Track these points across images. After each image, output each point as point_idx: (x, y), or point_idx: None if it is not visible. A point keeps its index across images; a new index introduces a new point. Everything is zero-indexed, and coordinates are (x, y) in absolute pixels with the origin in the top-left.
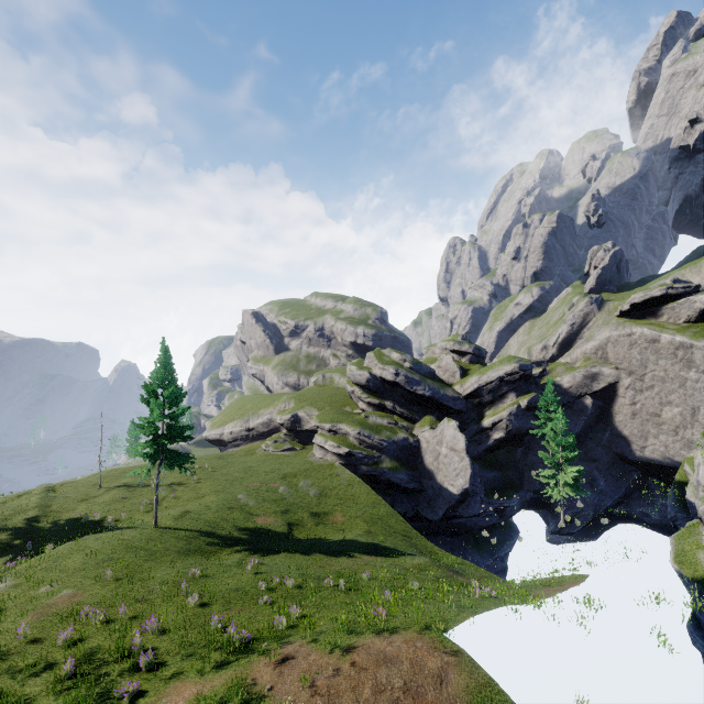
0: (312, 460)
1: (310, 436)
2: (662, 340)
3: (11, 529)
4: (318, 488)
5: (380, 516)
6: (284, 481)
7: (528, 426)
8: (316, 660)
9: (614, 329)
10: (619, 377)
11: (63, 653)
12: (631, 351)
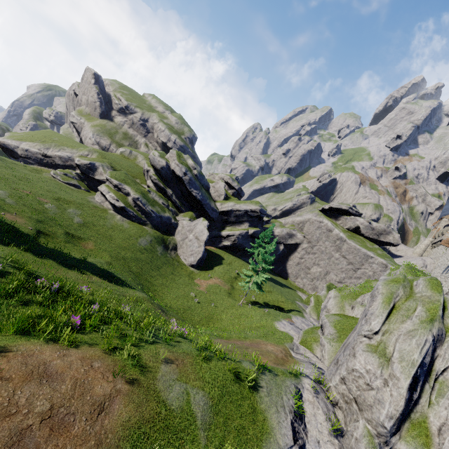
0: (91, 200)
1: (99, 185)
2: (334, 232)
3: None
4: (84, 220)
5: (124, 257)
6: (55, 201)
7: (246, 246)
8: None
9: (315, 216)
10: (303, 242)
11: None
12: (316, 231)
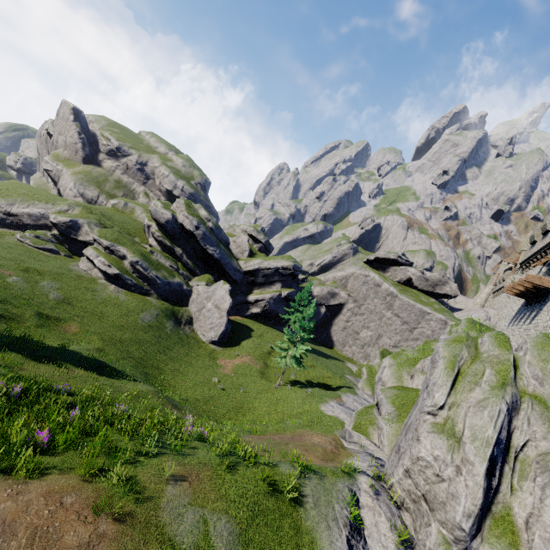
0: (73, 268)
1: (84, 249)
2: (383, 286)
3: None
4: (63, 294)
5: (122, 339)
6: (22, 273)
7: (279, 311)
8: None
9: (359, 269)
10: (348, 301)
11: None
12: (363, 287)
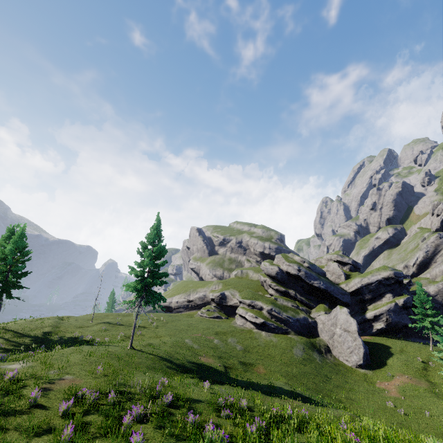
0: (235, 326)
1: (232, 310)
2: None
3: (32, 337)
4: (242, 345)
5: (293, 374)
6: (217, 336)
7: (404, 322)
8: None
9: None
10: None
11: (62, 422)
12: None
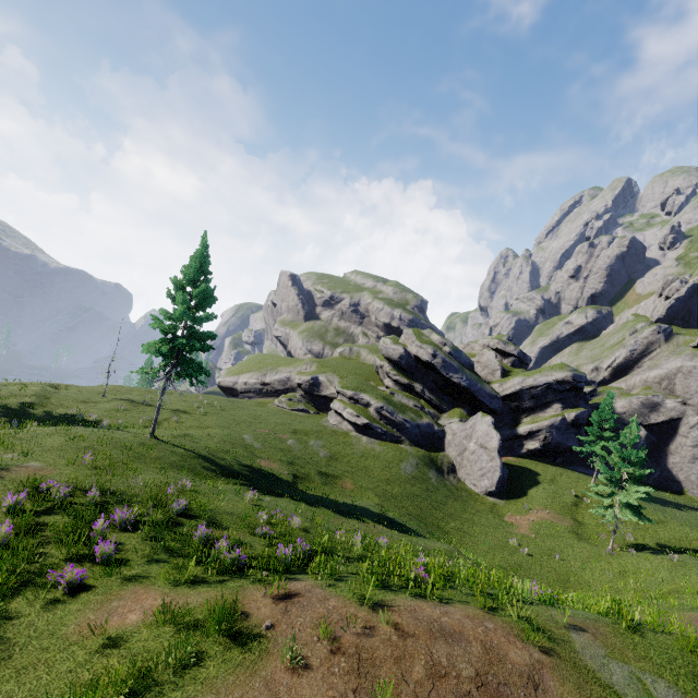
0: (326, 425)
1: (326, 403)
2: None
3: (2, 407)
4: (329, 451)
5: (393, 494)
6: (294, 435)
7: (568, 444)
8: (337, 607)
9: (688, 359)
10: (685, 414)
11: (4, 520)
12: None
